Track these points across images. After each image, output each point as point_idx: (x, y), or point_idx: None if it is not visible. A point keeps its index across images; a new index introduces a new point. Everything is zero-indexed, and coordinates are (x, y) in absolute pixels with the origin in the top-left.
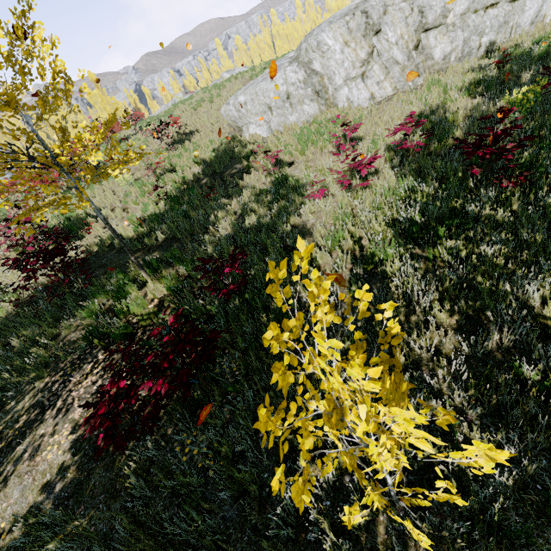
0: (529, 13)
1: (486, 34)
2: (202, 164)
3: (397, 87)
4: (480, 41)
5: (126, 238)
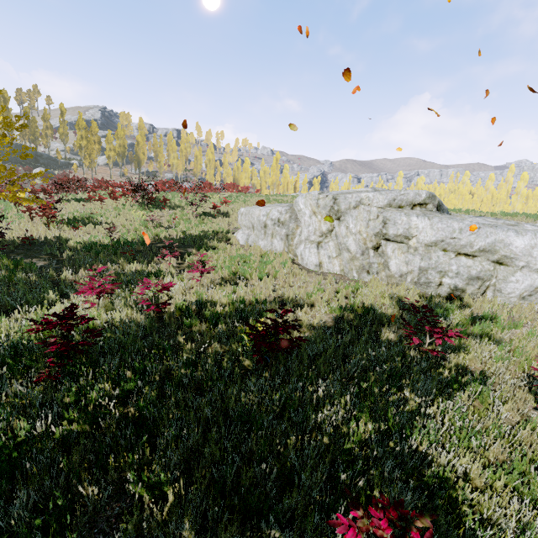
0: (517, 285)
1: (451, 276)
2: (180, 235)
3: (344, 270)
4: (442, 279)
5: (67, 245)
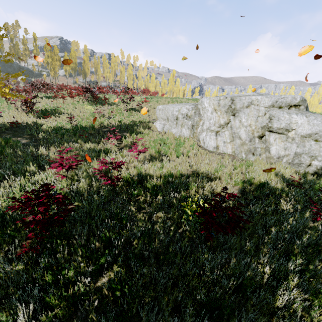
0: None
1: (319, 160)
2: (117, 123)
3: (235, 152)
4: (311, 162)
5: (42, 128)
